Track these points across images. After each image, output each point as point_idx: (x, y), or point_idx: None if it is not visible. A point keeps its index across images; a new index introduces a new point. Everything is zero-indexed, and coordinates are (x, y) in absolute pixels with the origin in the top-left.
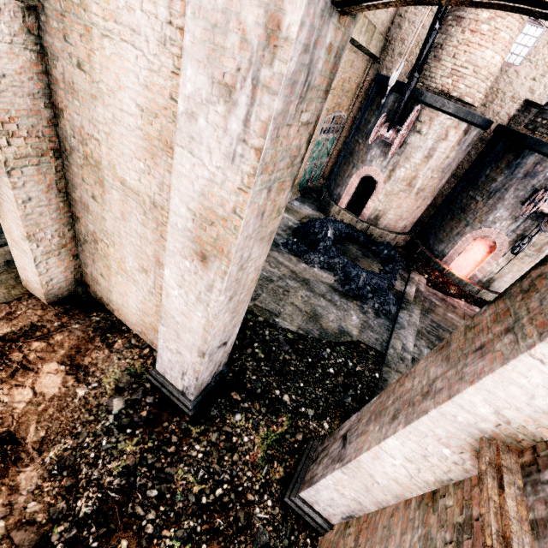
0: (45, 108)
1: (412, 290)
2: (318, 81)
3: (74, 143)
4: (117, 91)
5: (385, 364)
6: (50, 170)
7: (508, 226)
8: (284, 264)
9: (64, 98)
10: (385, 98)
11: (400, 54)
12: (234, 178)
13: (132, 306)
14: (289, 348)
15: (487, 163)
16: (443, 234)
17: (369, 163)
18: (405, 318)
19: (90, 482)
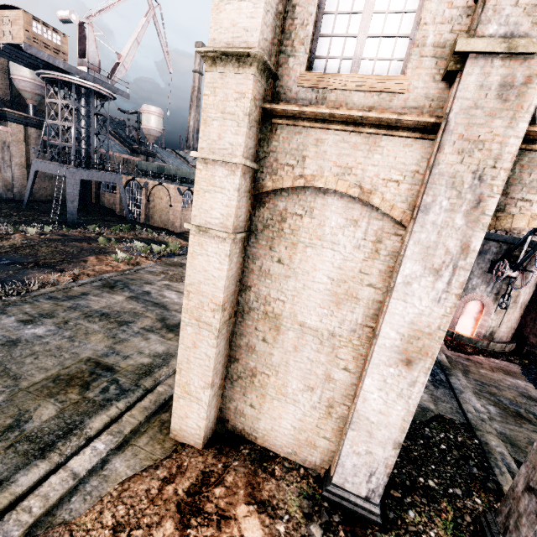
0: (238, 287)
1: (443, 357)
2: None
3: (255, 305)
4: (312, 272)
5: (475, 428)
6: (229, 327)
7: (485, 289)
8: None
9: (256, 279)
10: None
11: None
12: (439, 310)
13: (285, 428)
14: None
15: None
16: None
17: None
18: (457, 383)
19: None
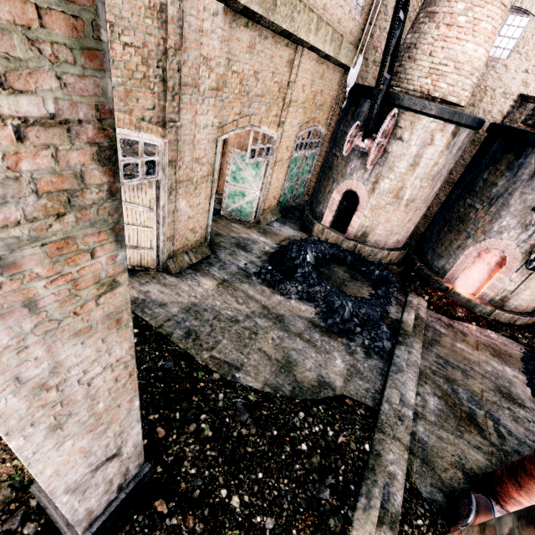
0: None
1: (410, 318)
2: (5, 12)
3: None
4: None
5: (378, 428)
6: None
7: (518, 236)
8: (255, 298)
9: None
10: (360, 107)
11: (374, 62)
12: None
13: None
14: (249, 416)
15: (483, 166)
16: (441, 248)
17: (349, 177)
18: (403, 357)
19: None
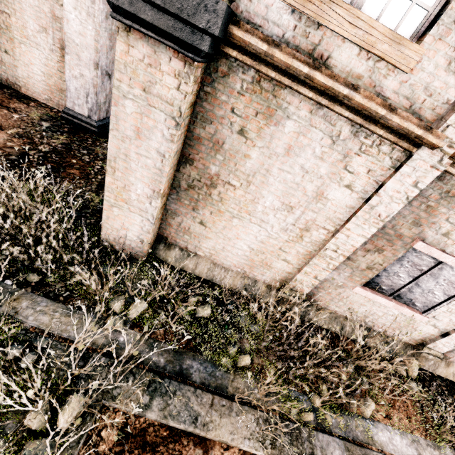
0: None
1: None
2: None
3: None
4: None
5: None
6: None
7: None
8: None
9: None
10: None
11: None
12: None
13: (37, 74)
14: None
15: None
16: None
17: None
18: None
19: (43, 143)
